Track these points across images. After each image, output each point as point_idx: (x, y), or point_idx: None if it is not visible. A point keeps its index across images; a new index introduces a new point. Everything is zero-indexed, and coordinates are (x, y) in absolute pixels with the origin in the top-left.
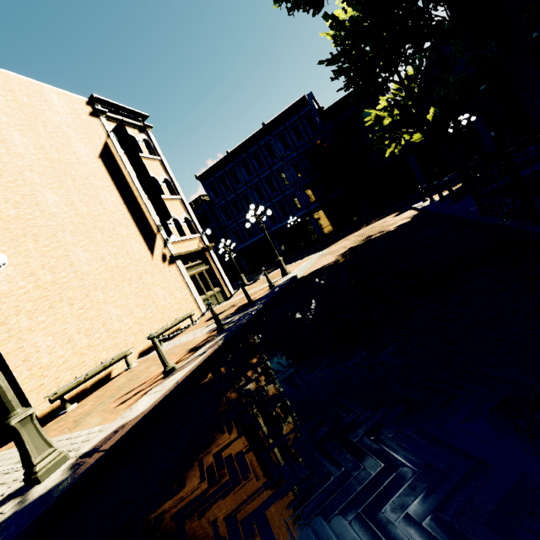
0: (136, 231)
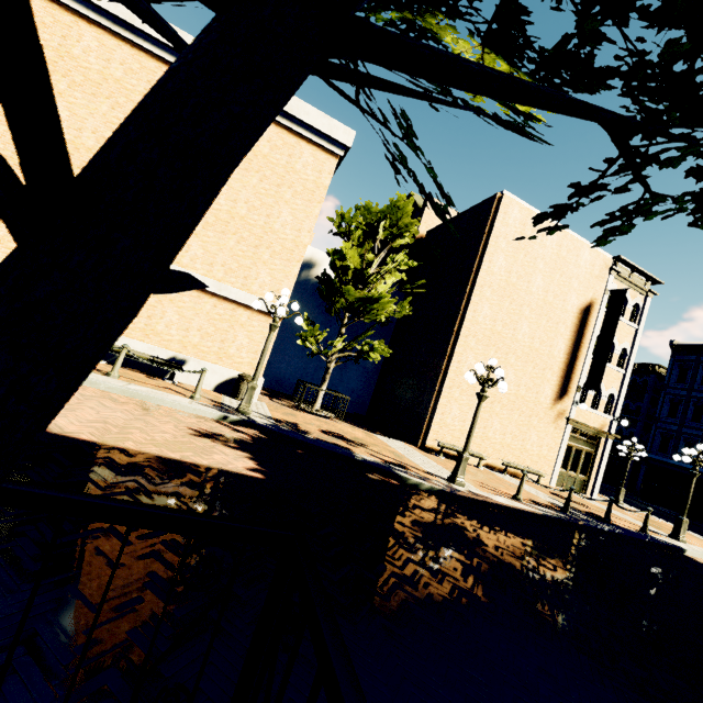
0: (557, 380)
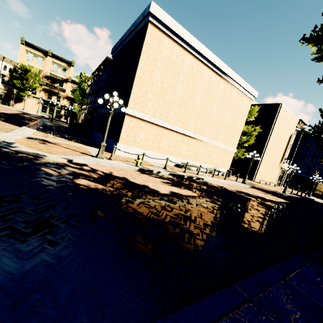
0: (281, 157)
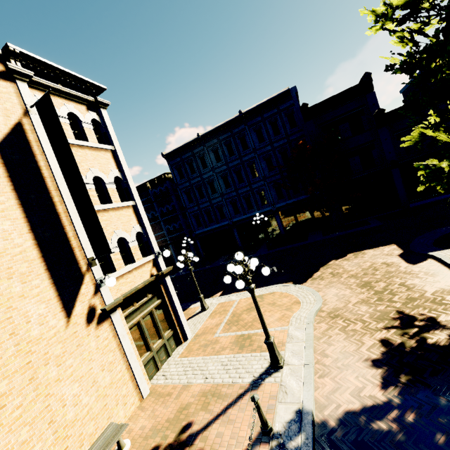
0: (43, 279)
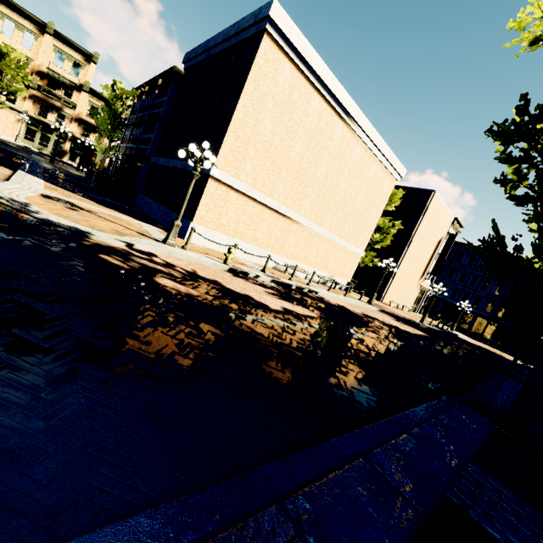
0: (423, 271)
